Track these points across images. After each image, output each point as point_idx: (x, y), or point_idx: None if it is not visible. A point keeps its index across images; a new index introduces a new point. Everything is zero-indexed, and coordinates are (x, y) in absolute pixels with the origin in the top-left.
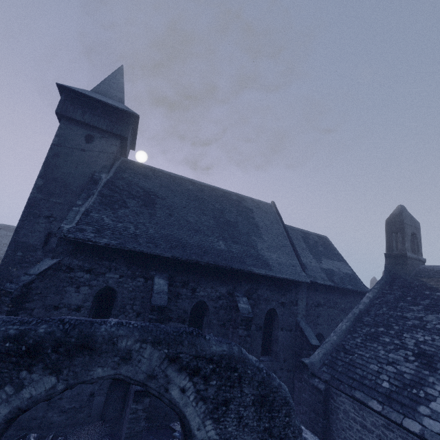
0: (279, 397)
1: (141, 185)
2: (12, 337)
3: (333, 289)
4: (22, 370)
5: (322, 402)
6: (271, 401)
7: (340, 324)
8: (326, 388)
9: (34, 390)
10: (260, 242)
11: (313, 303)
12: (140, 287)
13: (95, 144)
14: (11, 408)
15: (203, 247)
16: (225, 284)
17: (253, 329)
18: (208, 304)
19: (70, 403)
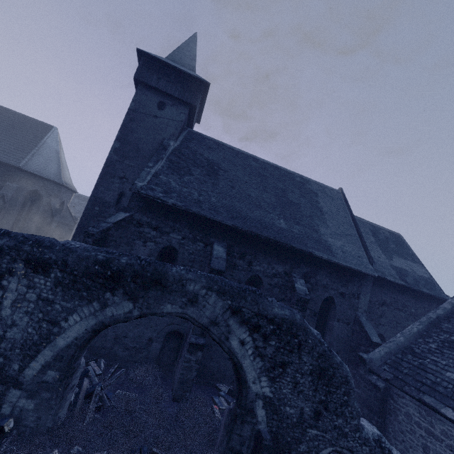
0: (339, 374)
1: (205, 156)
2: (100, 261)
3: (403, 289)
4: (107, 292)
5: (379, 400)
6: (330, 376)
7: (410, 326)
8: (386, 387)
9: (115, 311)
10: (323, 227)
11: (378, 301)
12: (199, 251)
13: (166, 111)
14: (97, 321)
15: (263, 223)
16: (282, 263)
17: (307, 314)
18: (263, 279)
19: (132, 343)
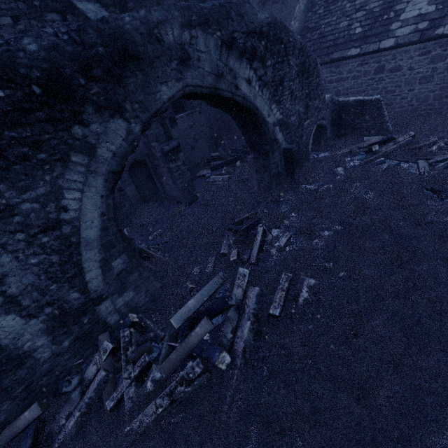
0: (312, 61)
1: None
2: None
3: None
4: (70, 128)
5: None
6: (308, 67)
7: (298, 7)
8: None
9: (111, 146)
10: None
11: (260, 1)
12: None
13: None
14: (102, 176)
15: None
16: None
17: None
18: None
19: None
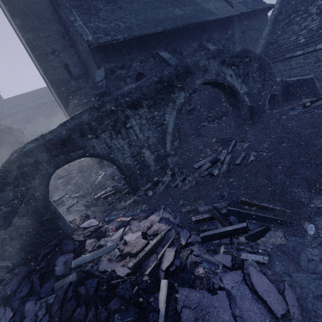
0: (266, 62)
1: None
2: (158, 81)
3: (250, 15)
4: (170, 95)
5: None
6: (263, 66)
7: (264, 32)
8: None
9: (180, 100)
10: None
11: (241, 32)
12: (153, 65)
13: None
14: (176, 111)
15: (171, 18)
16: (194, 41)
17: None
18: None
19: None
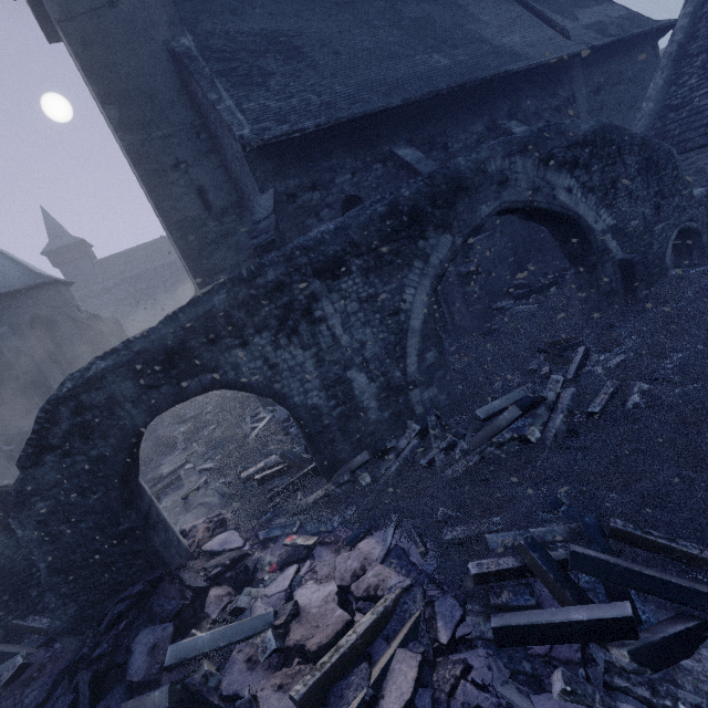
0: (662, 153)
1: (247, 31)
2: (386, 213)
3: (612, 51)
4: (417, 242)
5: None
6: (656, 162)
7: (652, 85)
8: None
9: (439, 255)
10: (483, 29)
11: (592, 90)
12: (383, 177)
13: None
14: (430, 279)
15: (422, 75)
16: (478, 118)
17: None
18: None
19: None
